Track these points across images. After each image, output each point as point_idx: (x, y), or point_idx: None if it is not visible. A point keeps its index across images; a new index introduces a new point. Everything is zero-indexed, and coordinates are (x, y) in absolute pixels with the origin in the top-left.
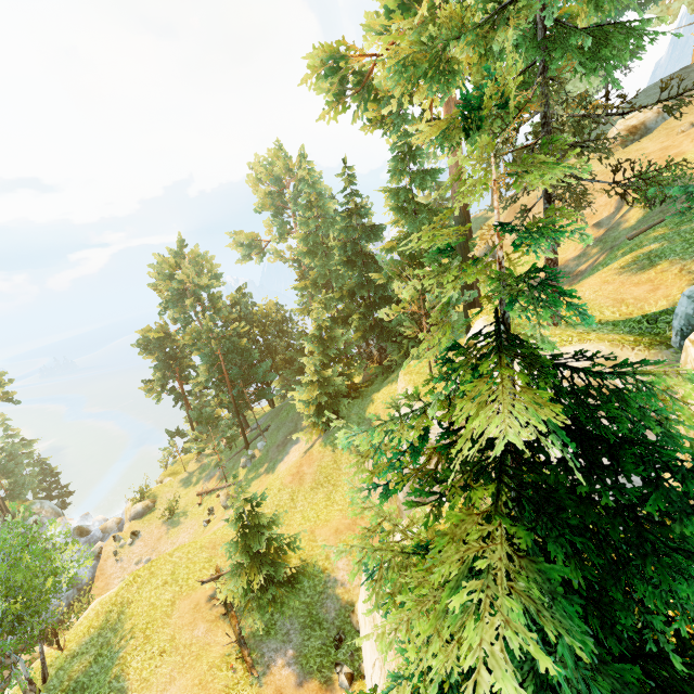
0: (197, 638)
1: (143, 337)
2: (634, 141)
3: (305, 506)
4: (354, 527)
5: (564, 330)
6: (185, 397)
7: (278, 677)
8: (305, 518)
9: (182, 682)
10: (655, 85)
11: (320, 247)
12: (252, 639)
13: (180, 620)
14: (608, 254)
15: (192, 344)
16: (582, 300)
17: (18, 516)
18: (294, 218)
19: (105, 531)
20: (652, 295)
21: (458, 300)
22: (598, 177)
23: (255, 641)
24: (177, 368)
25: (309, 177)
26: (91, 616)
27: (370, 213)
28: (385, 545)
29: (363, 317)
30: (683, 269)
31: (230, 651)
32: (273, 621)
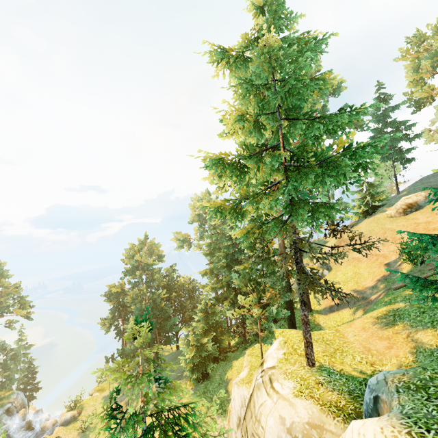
0: None
1: (109, 290)
2: (412, 212)
3: None
4: None
5: (313, 374)
6: (123, 333)
7: None
8: None
9: None
10: (427, 177)
11: (217, 251)
12: None
13: None
14: (385, 294)
15: (132, 301)
16: (345, 341)
17: (1, 402)
18: None
19: (43, 430)
20: (387, 351)
21: (277, 313)
22: (388, 231)
23: None
24: (123, 312)
25: None
26: None
27: None
28: None
29: (232, 303)
30: (409, 335)
31: None
32: None
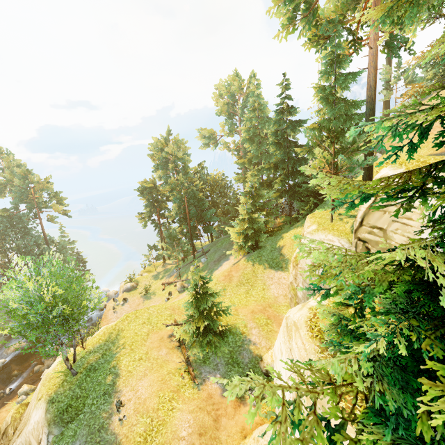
0: (161, 356)
1: (141, 186)
2: None
3: (231, 295)
4: (264, 311)
5: None
6: (161, 226)
7: (210, 387)
8: (231, 302)
9: (151, 377)
10: None
11: (257, 137)
12: (194, 363)
13: (151, 344)
14: None
15: (170, 191)
16: None
17: None
18: (240, 121)
19: (108, 297)
20: None
21: (362, 163)
22: None
23: (196, 365)
24: (158, 208)
25: (256, 89)
26: (101, 334)
27: (296, 112)
28: (326, 274)
29: (283, 180)
30: None
31: (180, 367)
32: (208, 356)
